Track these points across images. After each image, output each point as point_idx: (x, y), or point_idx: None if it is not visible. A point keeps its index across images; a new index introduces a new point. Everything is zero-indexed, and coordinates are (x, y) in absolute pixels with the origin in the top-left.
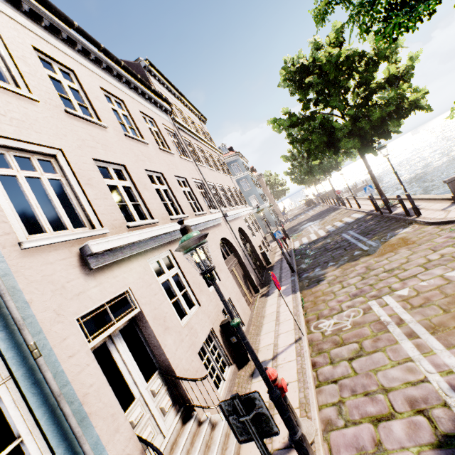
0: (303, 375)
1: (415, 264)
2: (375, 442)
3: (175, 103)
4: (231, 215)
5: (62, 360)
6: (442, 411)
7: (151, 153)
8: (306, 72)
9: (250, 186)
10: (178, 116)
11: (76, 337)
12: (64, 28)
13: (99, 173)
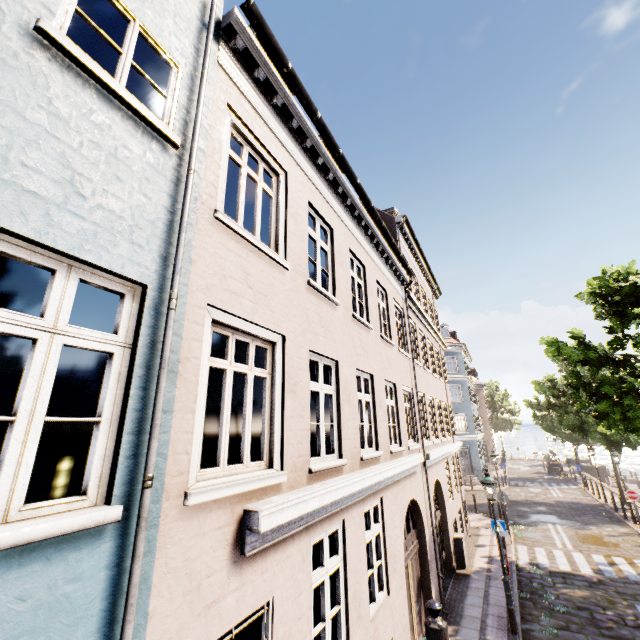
0: None
1: None
2: None
3: (413, 269)
4: (434, 457)
5: None
6: None
7: (370, 342)
8: (637, 296)
9: (463, 398)
10: (411, 288)
11: None
12: (344, 182)
13: (308, 373)
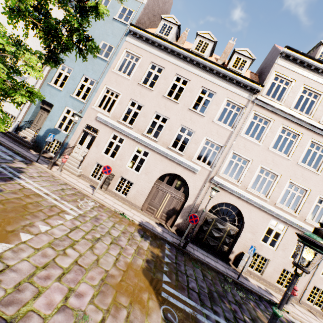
0: (74, 183)
1: (81, 244)
2: (39, 173)
3: (314, 85)
4: (223, 184)
5: (79, 125)
6: (25, 176)
7: (174, 107)
8: None
9: None
10: (287, 97)
11: (83, 125)
12: (177, 50)
13: (128, 103)
